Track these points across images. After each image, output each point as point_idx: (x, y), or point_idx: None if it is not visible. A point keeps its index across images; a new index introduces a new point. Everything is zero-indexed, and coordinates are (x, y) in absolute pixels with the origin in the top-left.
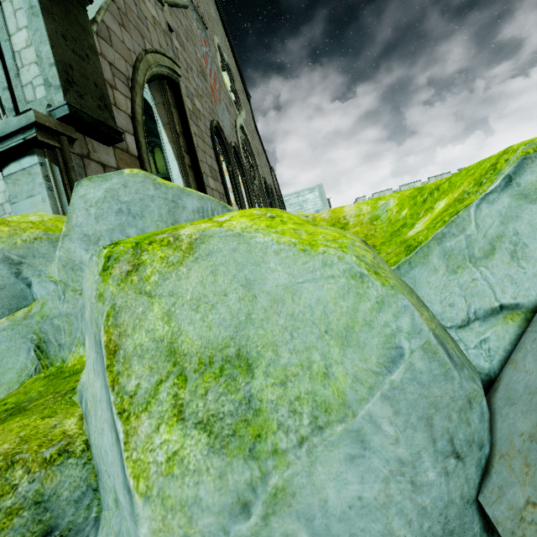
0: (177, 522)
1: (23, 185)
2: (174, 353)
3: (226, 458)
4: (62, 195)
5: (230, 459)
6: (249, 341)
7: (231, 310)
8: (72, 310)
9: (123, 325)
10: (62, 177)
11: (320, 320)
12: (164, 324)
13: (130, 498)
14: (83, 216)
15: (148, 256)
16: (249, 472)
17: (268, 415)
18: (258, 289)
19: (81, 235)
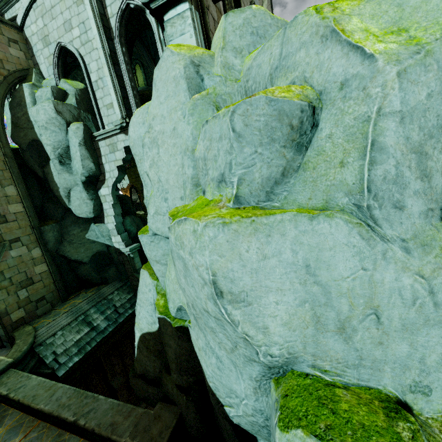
0: (393, 57)
1: (178, 26)
2: (367, 31)
3: (406, 46)
4: (200, 33)
5: (407, 46)
6: (403, 24)
7: (390, 17)
8: (231, 91)
9: (342, 24)
10: (200, 20)
11: (441, 7)
12: (360, 23)
13: (370, 58)
14: (232, 36)
15: (338, 5)
16: (416, 48)
17: (420, 37)
18: (405, 6)
19: (232, 48)
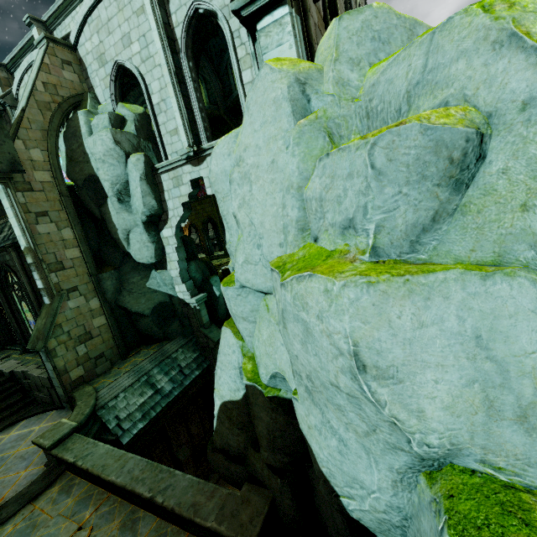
0: None
1: (274, 35)
2: None
3: None
4: (301, 42)
5: None
6: None
7: None
8: (347, 112)
9: (525, 25)
10: (302, 26)
11: None
12: None
13: None
14: (347, 44)
15: None
16: None
17: None
18: None
19: (347, 59)
